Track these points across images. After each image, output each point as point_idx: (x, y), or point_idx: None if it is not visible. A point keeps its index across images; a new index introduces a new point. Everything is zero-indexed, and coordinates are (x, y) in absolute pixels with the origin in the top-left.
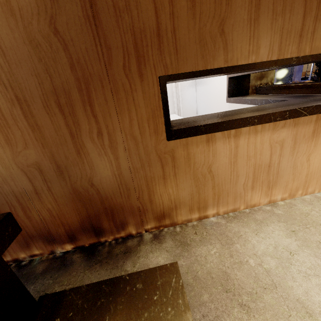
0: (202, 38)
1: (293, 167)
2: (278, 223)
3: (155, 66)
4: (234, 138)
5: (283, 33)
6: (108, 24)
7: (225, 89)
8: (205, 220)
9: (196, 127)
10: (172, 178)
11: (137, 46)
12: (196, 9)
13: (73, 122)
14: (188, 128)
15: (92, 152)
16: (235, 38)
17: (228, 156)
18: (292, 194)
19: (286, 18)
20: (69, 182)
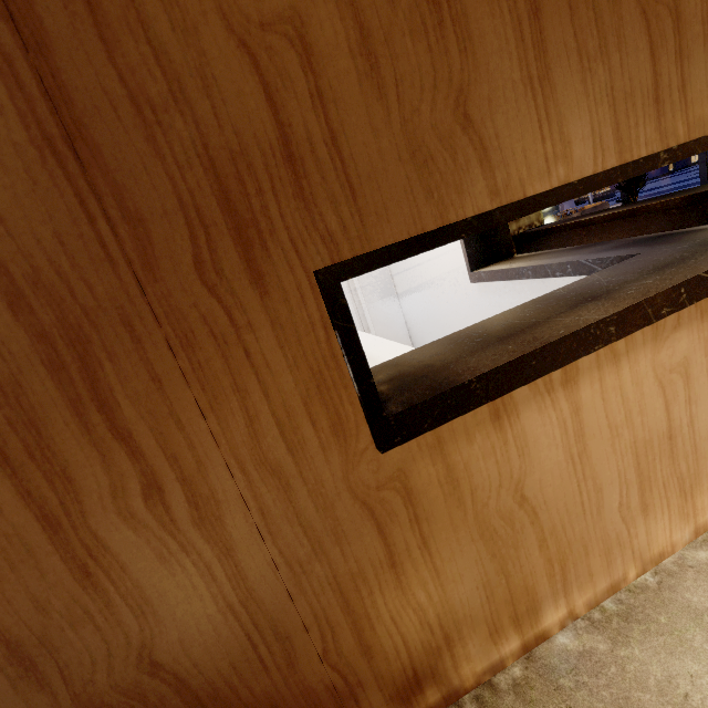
0: (418, 146)
1: None
2: None
3: (296, 246)
4: (565, 389)
5: (615, 100)
6: (121, 151)
7: (459, 255)
8: (546, 652)
9: (458, 388)
10: (418, 555)
11: (229, 200)
12: (384, 73)
13: (47, 477)
14: (436, 397)
15: (136, 558)
16: (503, 130)
17: (561, 441)
18: None
19: (613, 65)
20: (64, 688)
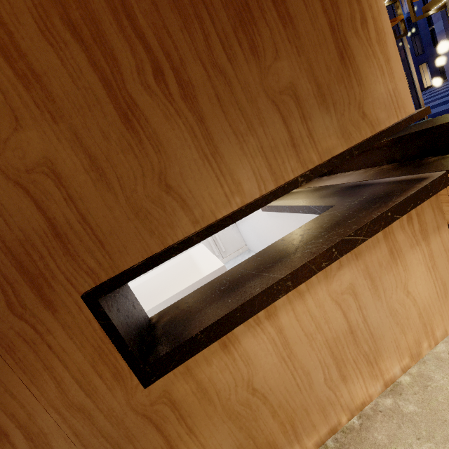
0: (139, 209)
1: (391, 314)
2: (419, 446)
3: (71, 280)
4: (269, 320)
5: (265, 152)
6: None
7: None
8: None
9: (189, 340)
10: (188, 438)
11: (23, 266)
12: (109, 176)
13: None
14: (175, 348)
15: None
16: (194, 187)
17: (274, 351)
18: (415, 354)
19: (259, 134)
20: None
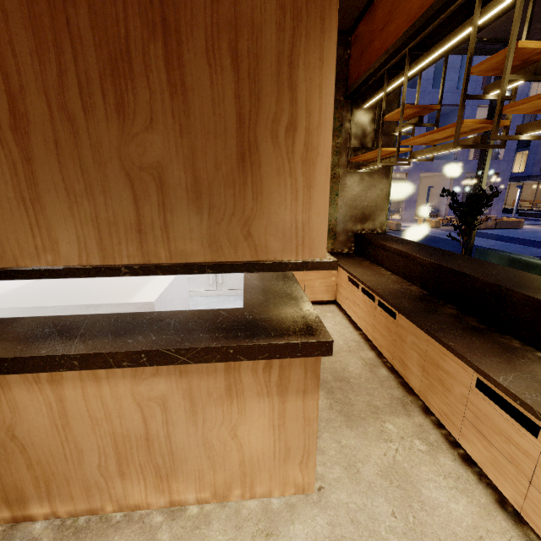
0: None
1: (205, 445)
2: None
3: None
4: (52, 385)
5: (100, 224)
6: None
7: None
8: (23, 527)
9: None
10: None
11: None
12: None
13: None
14: None
15: None
16: (0, 224)
17: (48, 414)
18: (221, 495)
19: (98, 203)
20: None
